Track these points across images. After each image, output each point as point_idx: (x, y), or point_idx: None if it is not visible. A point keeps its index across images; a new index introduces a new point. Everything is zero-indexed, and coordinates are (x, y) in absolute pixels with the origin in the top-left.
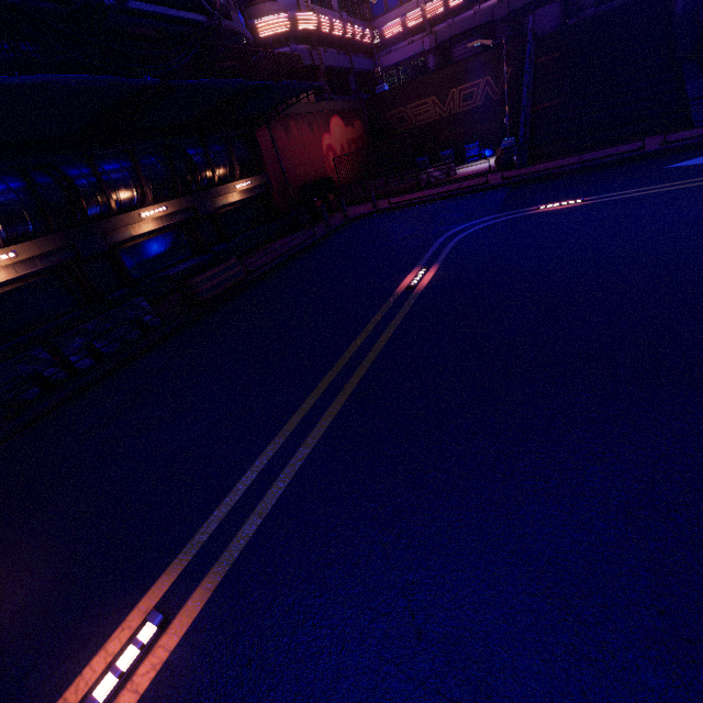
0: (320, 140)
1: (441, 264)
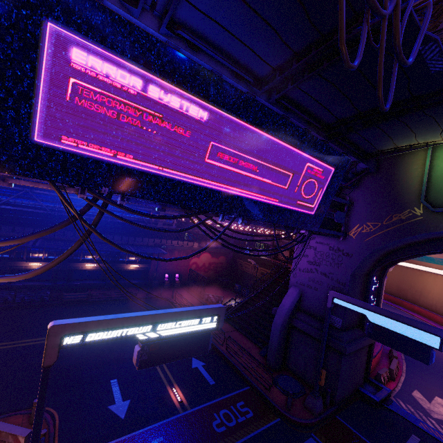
0: (190, 259)
1: None
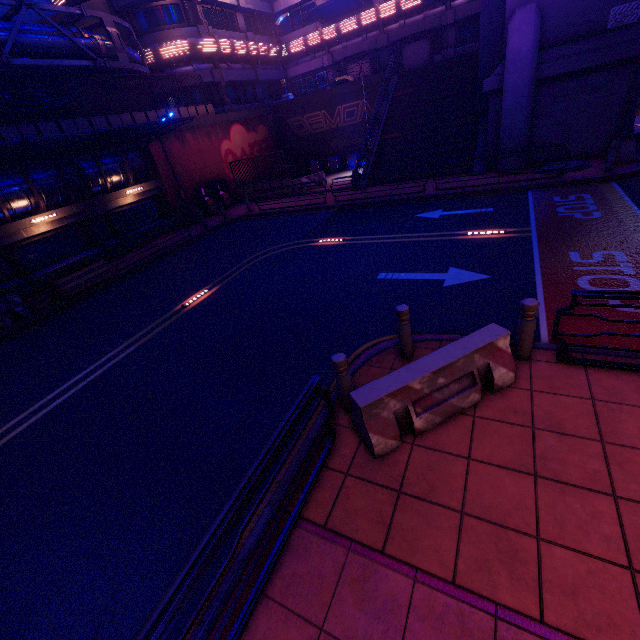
0: (218, 146)
1: (220, 286)
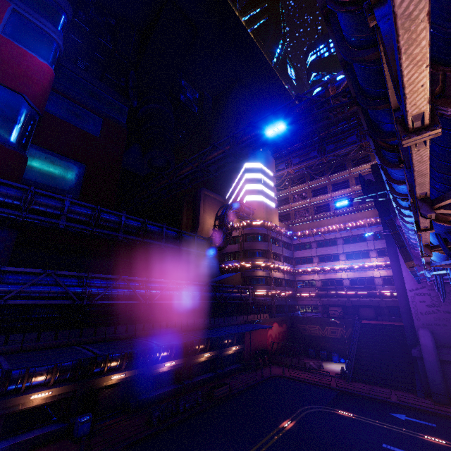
0: (267, 332)
1: (296, 421)
